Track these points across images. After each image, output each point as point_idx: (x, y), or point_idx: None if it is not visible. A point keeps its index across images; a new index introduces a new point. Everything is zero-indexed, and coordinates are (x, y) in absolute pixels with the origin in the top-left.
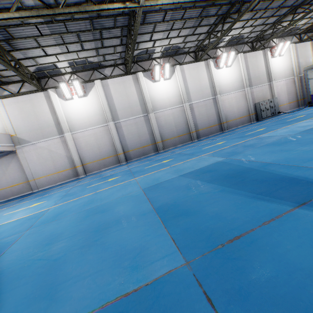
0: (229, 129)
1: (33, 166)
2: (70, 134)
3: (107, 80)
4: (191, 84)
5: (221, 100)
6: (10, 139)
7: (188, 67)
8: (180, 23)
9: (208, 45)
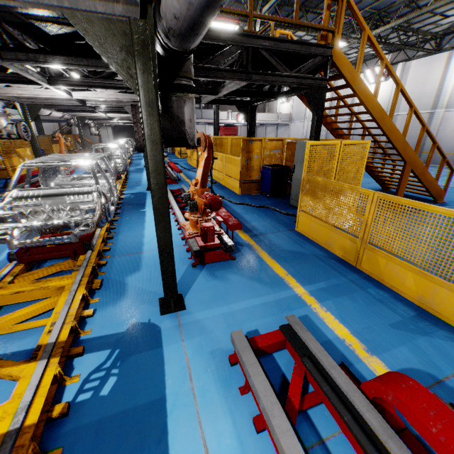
0: (431, 165)
1: (291, 135)
2: (307, 121)
3: (338, 81)
4: (409, 89)
5: (444, 117)
6: (289, 117)
7: (418, 63)
8: (356, 44)
9: (417, 44)
